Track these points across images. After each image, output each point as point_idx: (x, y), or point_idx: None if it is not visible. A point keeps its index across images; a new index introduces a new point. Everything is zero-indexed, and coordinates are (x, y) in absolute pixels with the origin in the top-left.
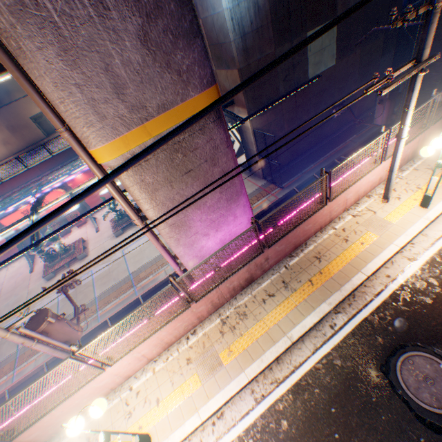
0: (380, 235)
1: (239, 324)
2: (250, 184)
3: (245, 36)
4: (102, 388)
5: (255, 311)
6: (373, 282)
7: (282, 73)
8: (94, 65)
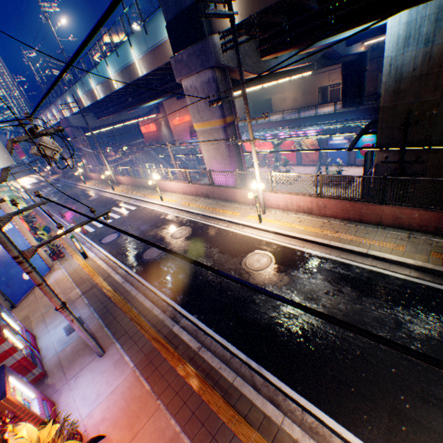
0: (238, 216)
1: (193, 201)
2: None
3: (401, 80)
4: (171, 188)
5: (198, 202)
6: (215, 221)
7: None
8: (195, 105)
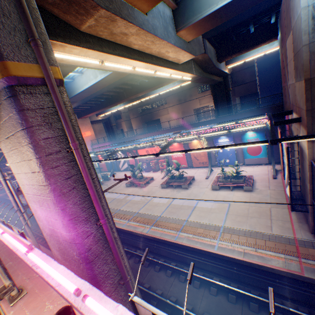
0: None
1: None
2: (287, 225)
3: None
4: None
5: None
6: None
7: None
8: None
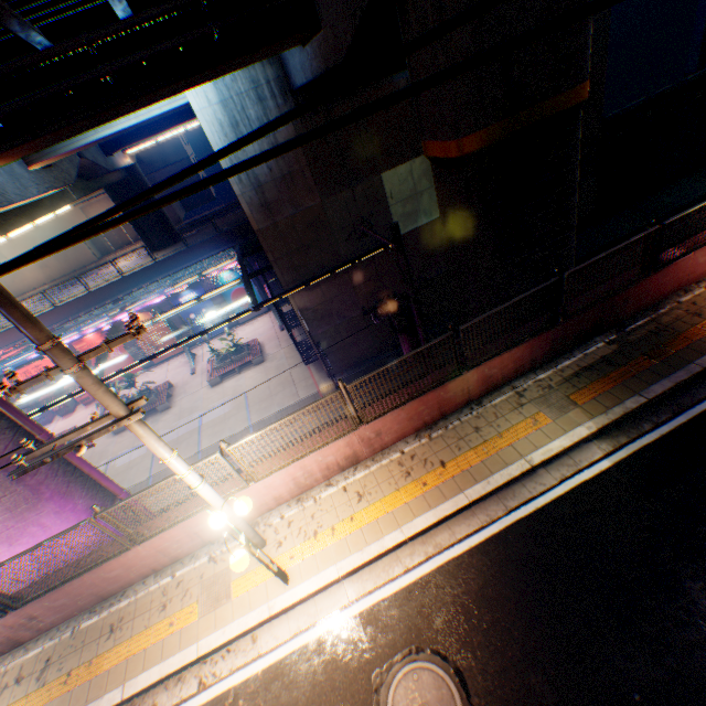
0: (203, 615)
1: None
2: (310, 381)
3: (262, 186)
4: None
5: None
6: None
7: (343, 230)
8: None
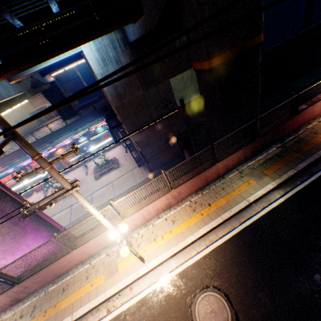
0: (106, 280)
1: None
2: (141, 175)
3: (117, 87)
4: None
5: None
6: None
7: (153, 105)
8: None
